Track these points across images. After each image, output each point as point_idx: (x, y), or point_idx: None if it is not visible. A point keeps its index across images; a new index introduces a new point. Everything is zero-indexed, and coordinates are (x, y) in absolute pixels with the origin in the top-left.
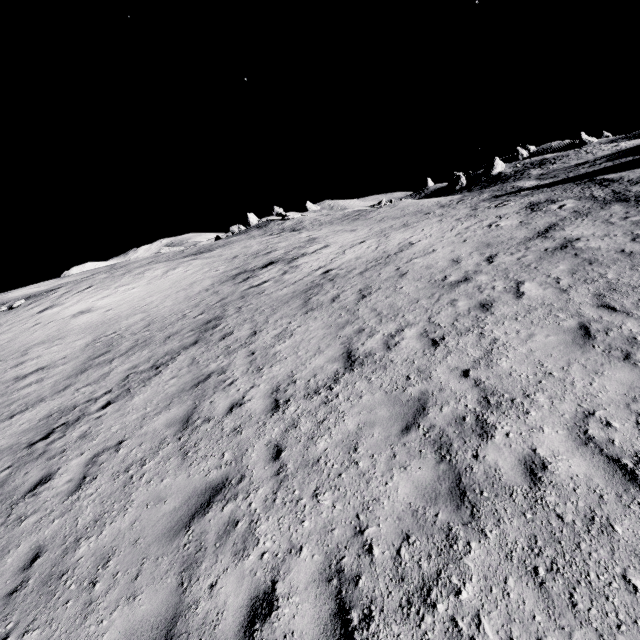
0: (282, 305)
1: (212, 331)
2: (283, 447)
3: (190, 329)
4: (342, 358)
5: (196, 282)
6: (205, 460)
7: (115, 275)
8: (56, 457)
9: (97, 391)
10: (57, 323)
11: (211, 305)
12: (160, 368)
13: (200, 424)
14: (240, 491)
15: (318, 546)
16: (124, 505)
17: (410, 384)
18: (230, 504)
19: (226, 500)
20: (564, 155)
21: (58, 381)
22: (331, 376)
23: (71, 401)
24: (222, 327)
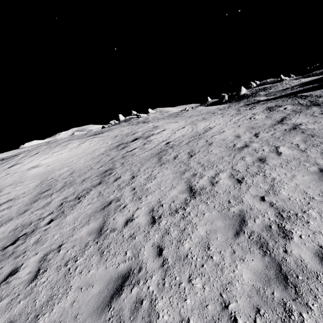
0: (146, 161)
1: (108, 176)
2: (163, 247)
3: (96, 175)
4: (187, 191)
5: (96, 149)
6: (115, 257)
7: (51, 146)
8: (20, 256)
9: (44, 213)
10: (19, 173)
11: (106, 162)
12: (80, 198)
13: (109, 233)
14: (140, 278)
15: (200, 318)
16: (66, 289)
17: (231, 206)
18: (135, 287)
19: (132, 285)
20: (275, 85)
21: (20, 207)
22: (183, 201)
23: (28, 219)
24: (114, 174)
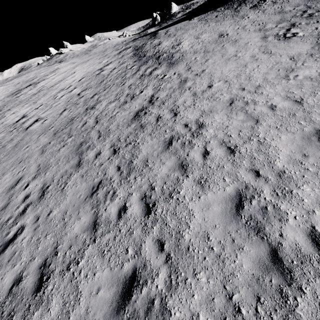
0: (20, 103)
1: None
2: None
3: None
4: (21, 116)
5: None
6: None
7: None
8: None
9: None
10: None
11: (0, 106)
12: None
13: None
14: None
15: None
16: None
17: (28, 119)
18: None
19: None
20: (197, 2)
21: None
22: (16, 121)
23: None
24: (0, 113)
